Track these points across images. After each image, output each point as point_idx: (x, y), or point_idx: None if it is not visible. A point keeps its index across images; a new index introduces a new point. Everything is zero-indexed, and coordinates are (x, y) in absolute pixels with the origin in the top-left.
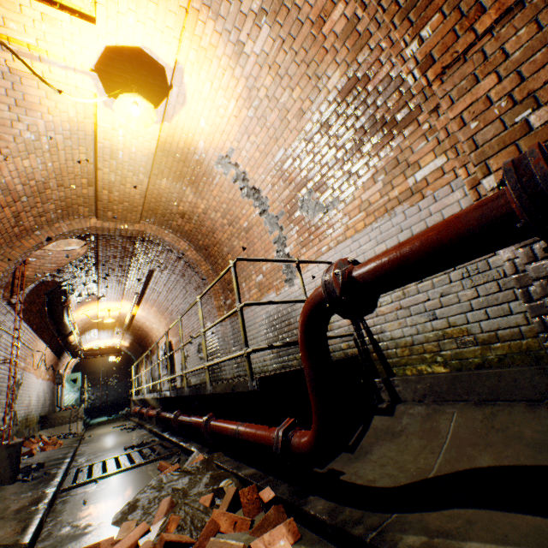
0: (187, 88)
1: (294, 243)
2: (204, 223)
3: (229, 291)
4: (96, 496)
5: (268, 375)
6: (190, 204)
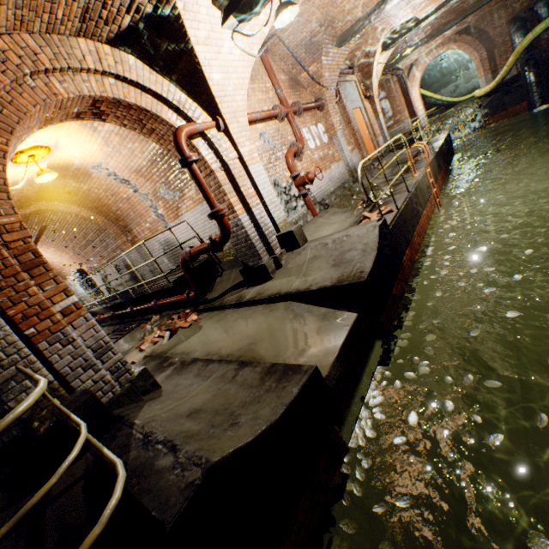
0: (63, 144)
1: (163, 209)
2: (90, 196)
3: (128, 232)
4: (121, 345)
5: (175, 280)
6: (75, 187)
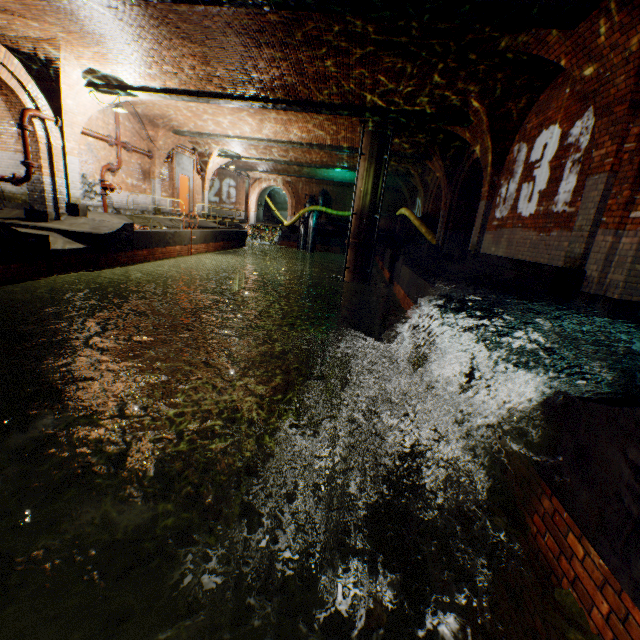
0: None
1: None
2: None
3: None
4: None
5: None
6: None
